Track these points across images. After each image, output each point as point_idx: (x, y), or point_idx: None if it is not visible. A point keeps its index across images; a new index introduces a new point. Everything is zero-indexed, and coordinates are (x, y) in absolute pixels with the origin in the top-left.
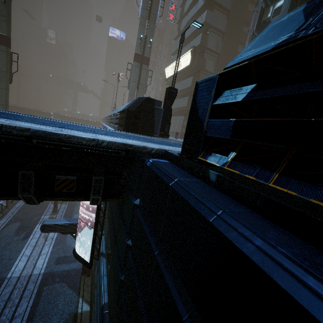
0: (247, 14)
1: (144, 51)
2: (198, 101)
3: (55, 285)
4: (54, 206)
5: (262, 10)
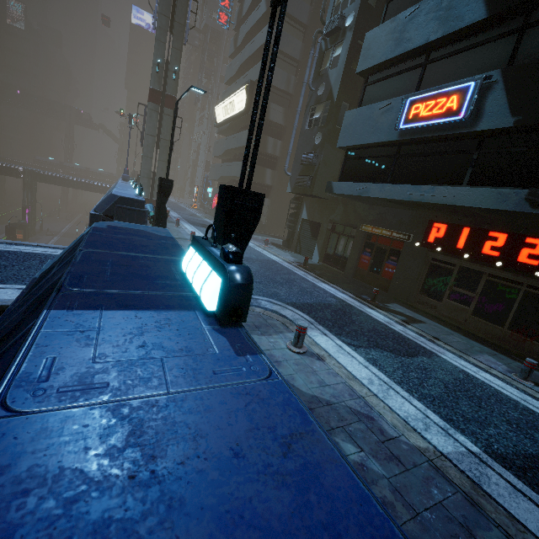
0: None
1: (165, 85)
2: None
3: None
4: None
5: (322, 54)
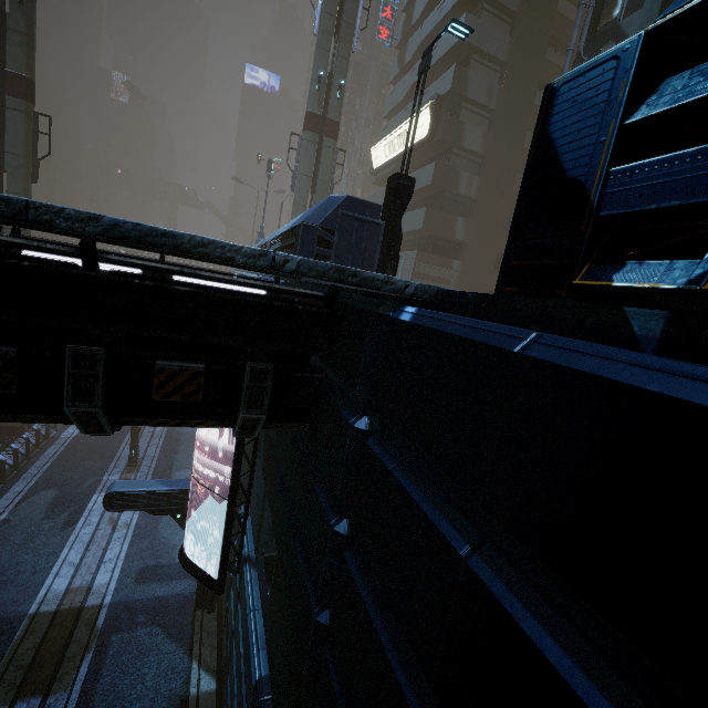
0: (555, 21)
1: (326, 106)
2: (560, 131)
3: (136, 631)
4: (130, 454)
5: (599, 4)
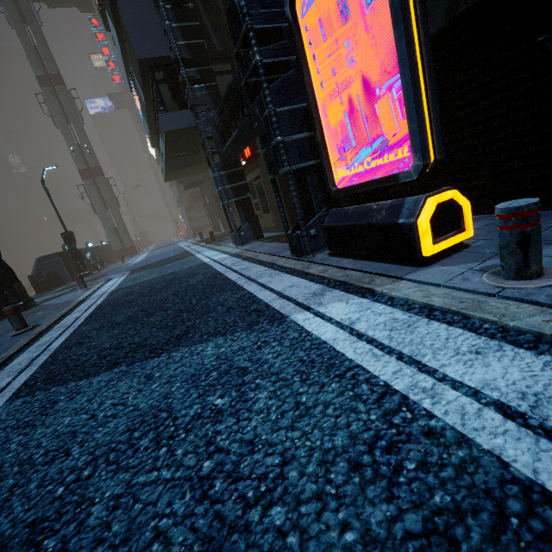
0: None
1: (86, 162)
2: None
3: None
4: None
5: None
